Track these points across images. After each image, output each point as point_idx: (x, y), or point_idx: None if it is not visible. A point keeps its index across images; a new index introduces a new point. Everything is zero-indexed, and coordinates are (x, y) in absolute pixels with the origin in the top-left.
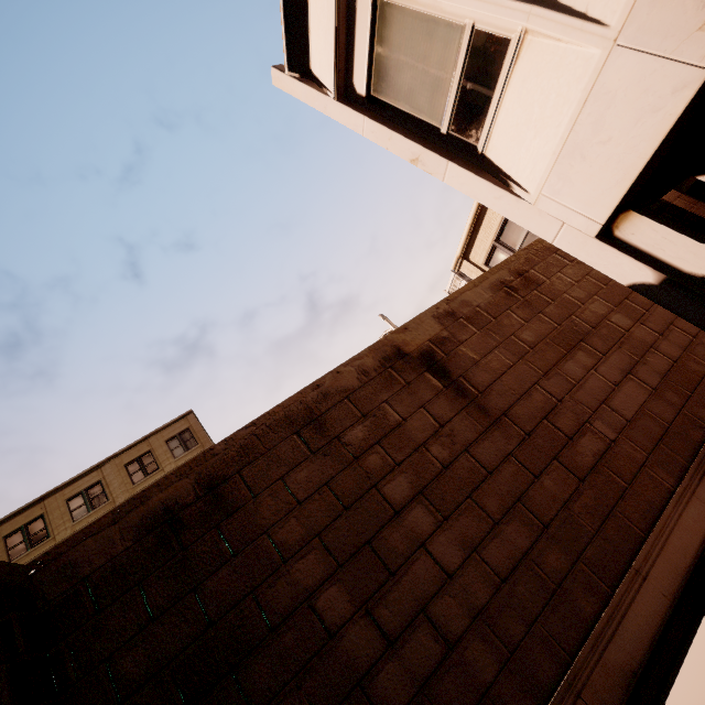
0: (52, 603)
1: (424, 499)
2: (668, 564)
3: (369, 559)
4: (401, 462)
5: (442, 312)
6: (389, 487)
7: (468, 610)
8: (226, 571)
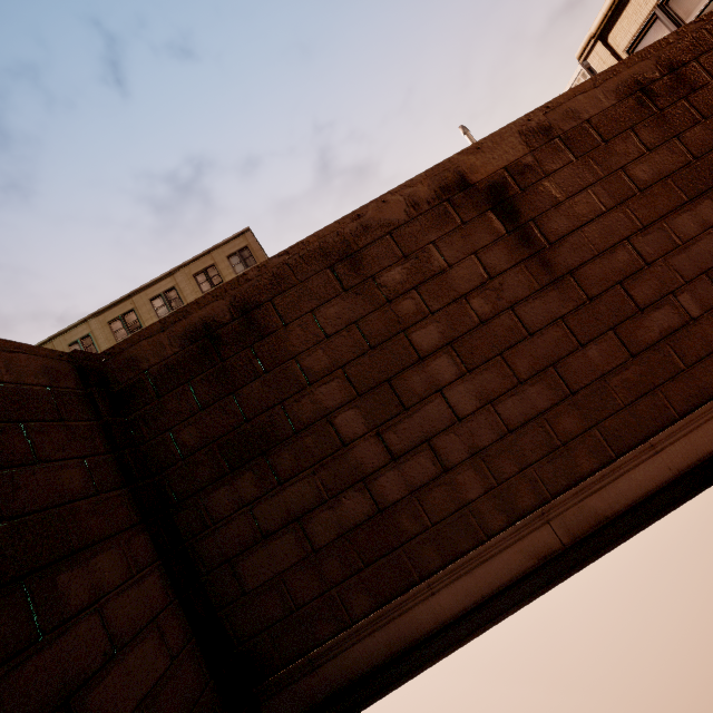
0: (123, 385)
1: (452, 350)
2: (689, 445)
3: (387, 394)
4: (436, 311)
5: (533, 126)
6: (418, 334)
7: (469, 448)
8: (259, 384)
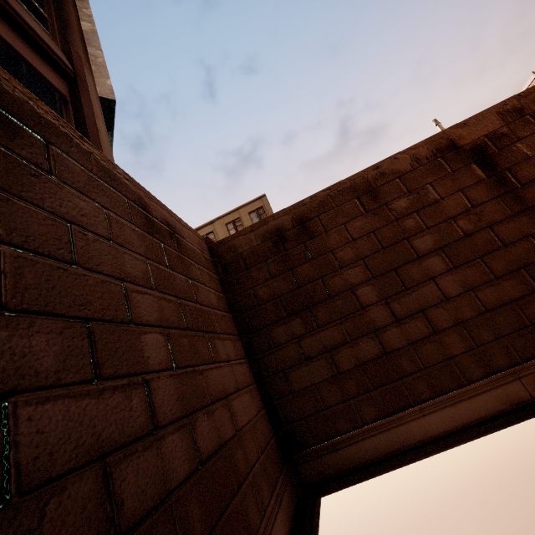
0: (227, 260)
1: (442, 253)
2: None
3: (393, 278)
4: (431, 227)
5: (508, 108)
6: (417, 241)
7: (454, 319)
8: (307, 265)
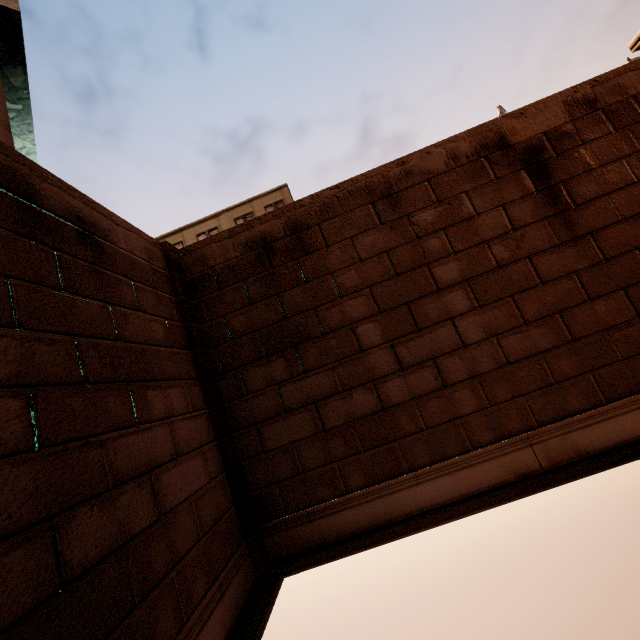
0: (194, 276)
1: (468, 287)
2: None
3: (404, 314)
4: (459, 251)
5: (579, 98)
6: (440, 269)
7: (469, 371)
8: (299, 290)
